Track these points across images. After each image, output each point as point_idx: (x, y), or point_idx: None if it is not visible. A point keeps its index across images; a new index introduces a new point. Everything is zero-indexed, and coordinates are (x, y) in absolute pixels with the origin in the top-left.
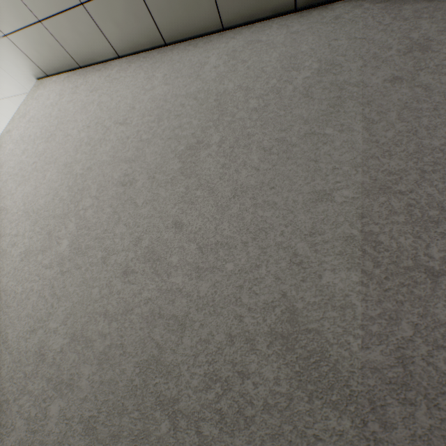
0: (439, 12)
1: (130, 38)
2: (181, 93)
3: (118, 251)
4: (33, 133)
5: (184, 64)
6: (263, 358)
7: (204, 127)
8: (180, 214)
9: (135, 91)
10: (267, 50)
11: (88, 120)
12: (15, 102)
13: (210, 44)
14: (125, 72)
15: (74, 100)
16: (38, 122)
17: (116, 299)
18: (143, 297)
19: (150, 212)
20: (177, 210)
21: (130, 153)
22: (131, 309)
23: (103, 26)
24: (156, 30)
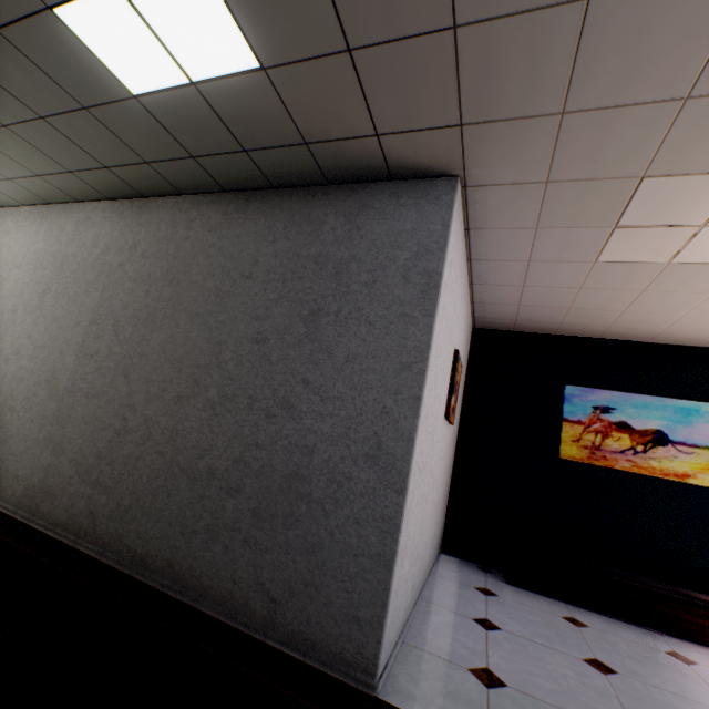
0: (150, 225)
1: (26, 199)
2: (50, 251)
3: (6, 350)
4: None
5: (57, 226)
6: (43, 389)
7: (53, 279)
8: (32, 331)
9: (29, 242)
10: (92, 228)
11: (2, 260)
12: None
13: (72, 212)
14: (27, 222)
15: None
16: None
17: (2, 372)
18: (11, 371)
19: (22, 329)
20: (32, 328)
21: (19, 291)
22: (6, 376)
23: (4, 192)
24: (39, 197)
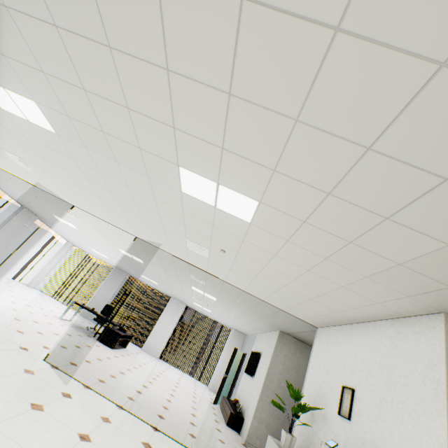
0: None
1: None
2: None
3: None
4: (289, 364)
5: None
6: None
7: None
8: None
9: None
10: None
11: None
12: (258, 320)
13: None
14: None
15: (302, 358)
16: (289, 359)
17: None
18: None
19: None
20: None
21: None
22: None
23: None
24: None
